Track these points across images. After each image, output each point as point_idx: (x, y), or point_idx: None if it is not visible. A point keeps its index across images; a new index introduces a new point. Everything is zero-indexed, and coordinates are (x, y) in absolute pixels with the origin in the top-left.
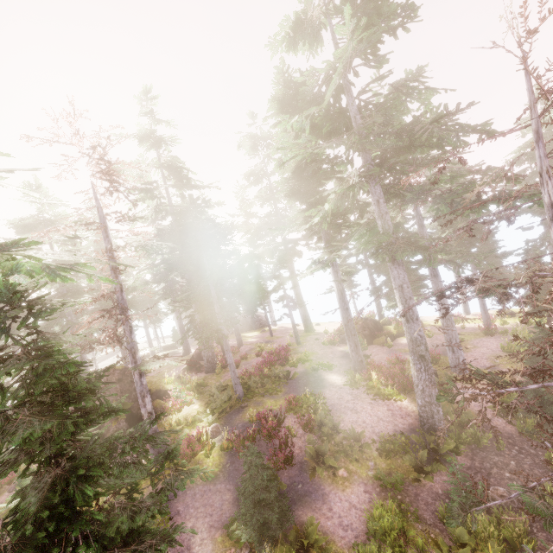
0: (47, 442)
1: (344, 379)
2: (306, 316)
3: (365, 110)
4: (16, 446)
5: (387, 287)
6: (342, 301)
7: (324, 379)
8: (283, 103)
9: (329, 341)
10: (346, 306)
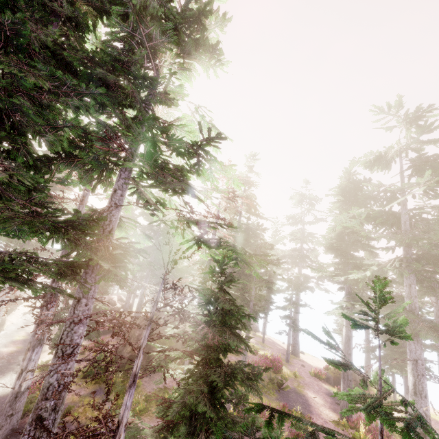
0: (222, 351)
1: (329, 416)
2: (296, 340)
3: (412, 218)
4: (192, 343)
5: (385, 352)
6: (348, 345)
7: (311, 405)
8: (344, 190)
9: (316, 373)
10: (349, 351)
